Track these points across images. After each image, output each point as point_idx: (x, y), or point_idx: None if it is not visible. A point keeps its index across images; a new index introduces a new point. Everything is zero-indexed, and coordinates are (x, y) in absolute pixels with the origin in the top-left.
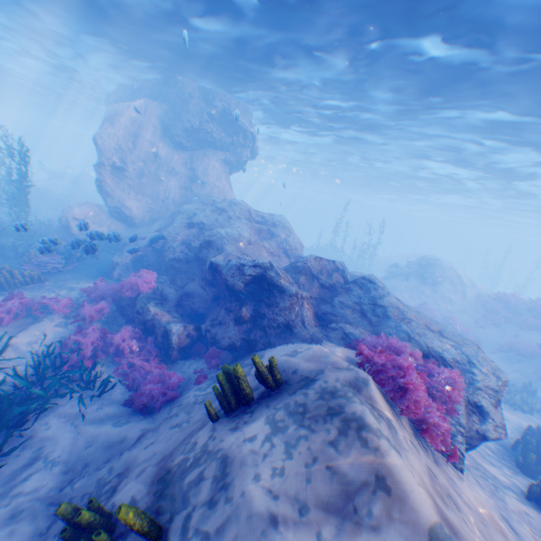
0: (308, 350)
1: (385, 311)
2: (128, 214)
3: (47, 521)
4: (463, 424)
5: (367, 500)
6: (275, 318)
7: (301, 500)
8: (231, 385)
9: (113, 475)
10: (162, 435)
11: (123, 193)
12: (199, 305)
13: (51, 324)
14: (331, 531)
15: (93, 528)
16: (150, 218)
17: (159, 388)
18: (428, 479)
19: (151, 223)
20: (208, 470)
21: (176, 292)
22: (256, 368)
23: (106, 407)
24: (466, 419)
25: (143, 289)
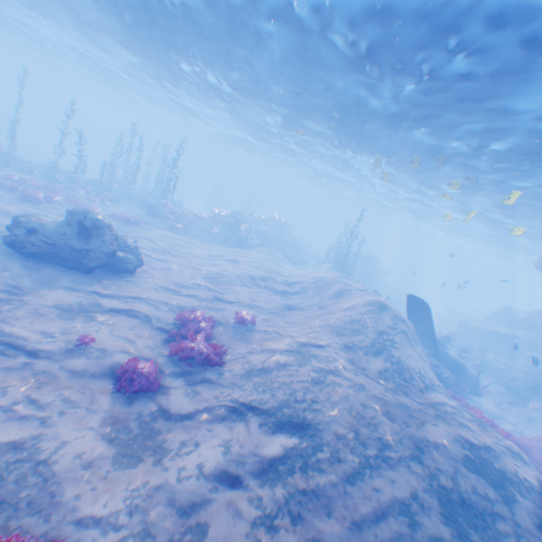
0: None
1: None
2: None
3: None
4: None
5: None
6: None
7: None
8: None
9: None
10: None
11: None
12: None
13: None
14: None
15: None
16: None
17: None
18: None
19: None
20: None
21: None
22: None
23: None
24: None
25: None
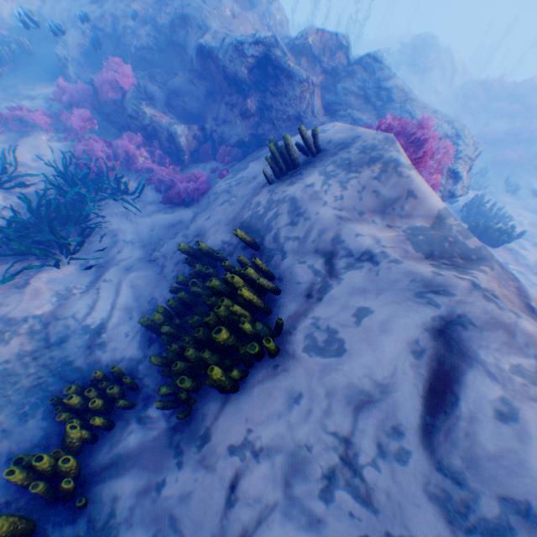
0: (335, 127)
1: (389, 95)
2: None
3: (157, 269)
4: (442, 184)
5: (401, 203)
6: (283, 110)
7: (357, 210)
8: (280, 157)
9: (192, 239)
10: (217, 211)
11: None
12: (192, 107)
13: (42, 139)
14: (380, 219)
15: (209, 254)
16: None
17: (191, 185)
18: None
19: None
20: (281, 211)
21: (162, 92)
22: (302, 138)
23: (148, 207)
24: (443, 182)
25: (126, 89)
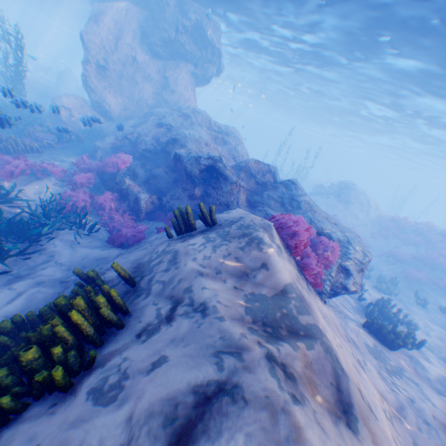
0: (238, 211)
1: (299, 205)
2: (108, 110)
3: (62, 288)
4: (332, 275)
5: (255, 271)
6: (218, 198)
7: (218, 268)
8: (183, 220)
9: (102, 269)
10: (134, 253)
11: (105, 90)
12: (162, 186)
13: (50, 183)
14: (232, 280)
15: (95, 280)
16: (126, 117)
17: (131, 232)
18: (293, 273)
19: (127, 121)
20: (165, 258)
21: (146, 174)
22: (201, 210)
23: (94, 241)
24: (335, 274)
25: (121, 167)
